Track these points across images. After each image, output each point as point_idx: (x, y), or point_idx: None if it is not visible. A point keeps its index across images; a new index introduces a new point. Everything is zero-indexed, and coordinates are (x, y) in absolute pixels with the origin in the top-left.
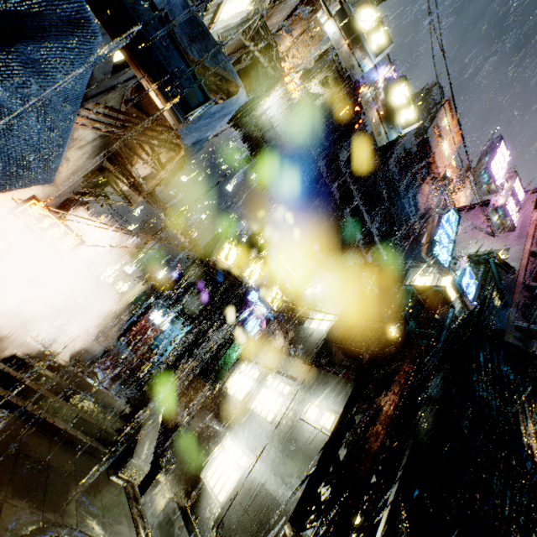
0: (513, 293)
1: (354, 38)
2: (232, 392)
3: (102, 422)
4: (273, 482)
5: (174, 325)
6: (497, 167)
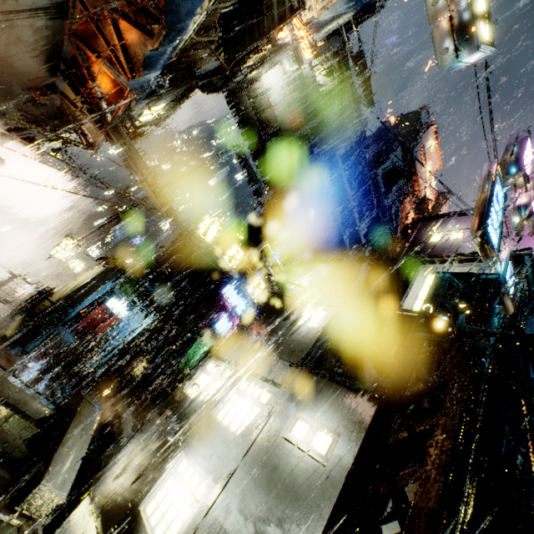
0: None
1: None
2: (193, 396)
3: (4, 428)
4: (241, 529)
5: (134, 316)
6: (525, 160)
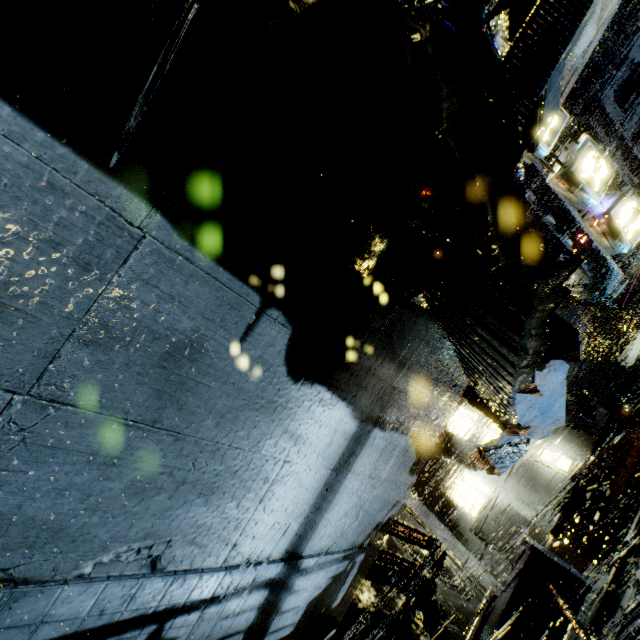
0: None
1: (577, 189)
2: (455, 432)
3: None
4: (520, 507)
5: None
6: None
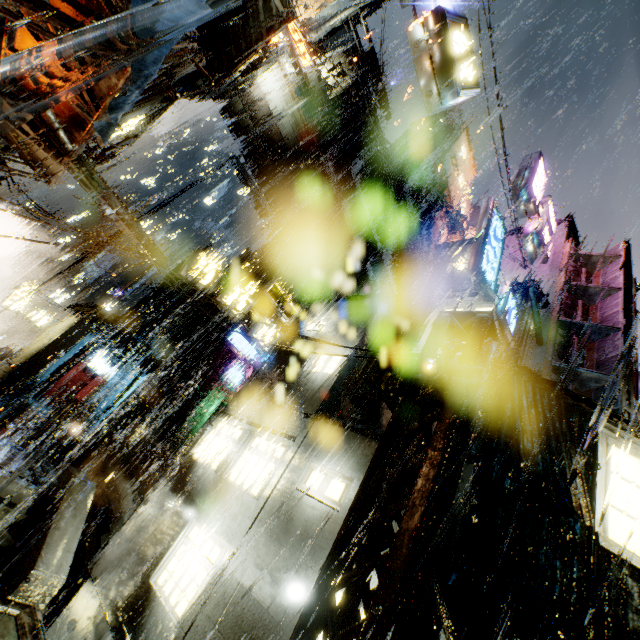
0: (548, 330)
1: None
2: (202, 459)
3: None
4: (258, 581)
5: (122, 374)
6: (536, 185)
